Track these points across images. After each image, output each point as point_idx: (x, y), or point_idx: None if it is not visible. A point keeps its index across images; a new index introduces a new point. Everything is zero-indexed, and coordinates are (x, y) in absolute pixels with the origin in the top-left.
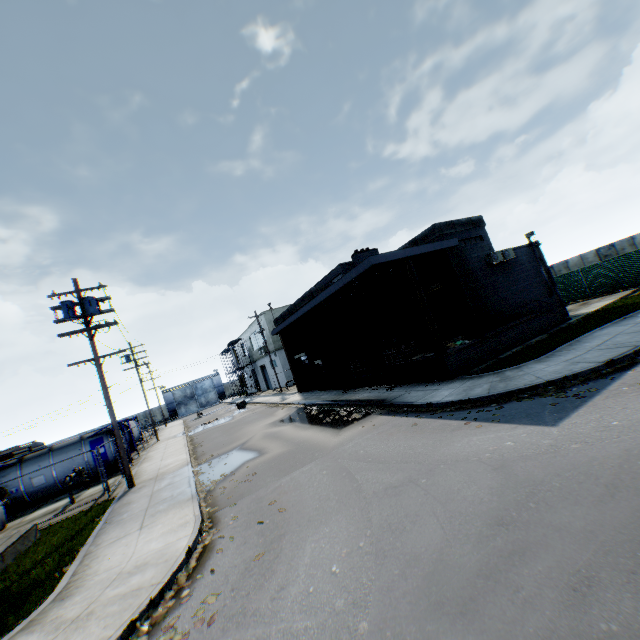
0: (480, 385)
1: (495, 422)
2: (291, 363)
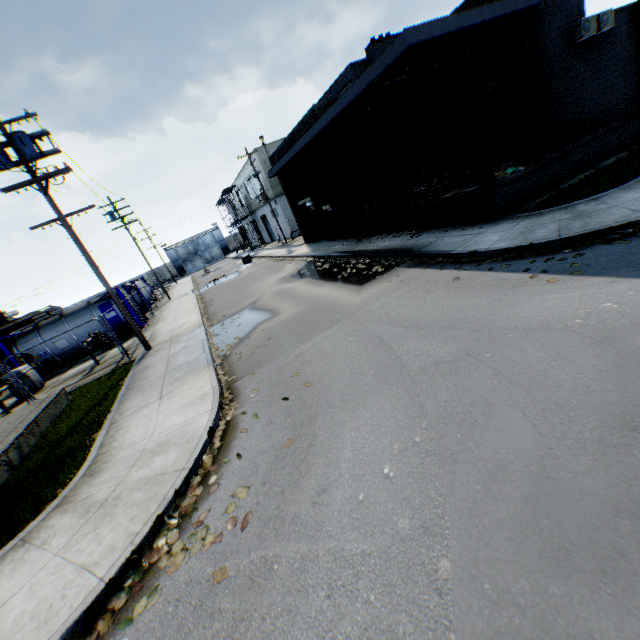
0: (543, 225)
1: (577, 275)
2: (295, 211)
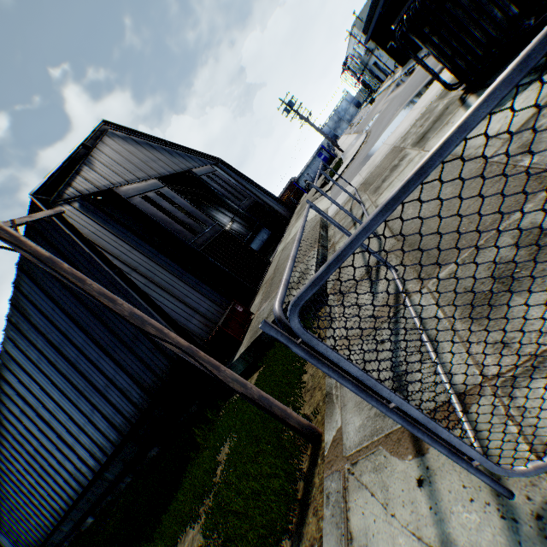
0: None
1: None
2: (387, 53)
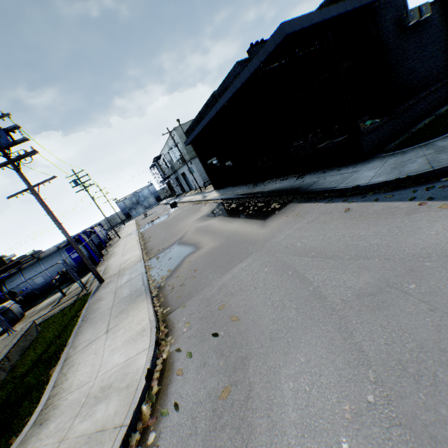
0: (411, 160)
1: None
2: (205, 168)
